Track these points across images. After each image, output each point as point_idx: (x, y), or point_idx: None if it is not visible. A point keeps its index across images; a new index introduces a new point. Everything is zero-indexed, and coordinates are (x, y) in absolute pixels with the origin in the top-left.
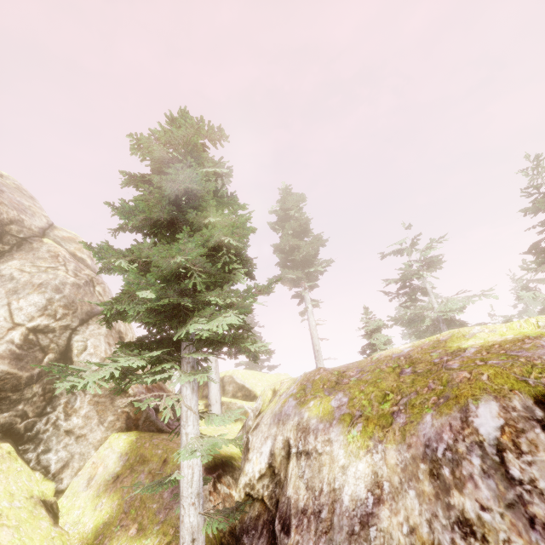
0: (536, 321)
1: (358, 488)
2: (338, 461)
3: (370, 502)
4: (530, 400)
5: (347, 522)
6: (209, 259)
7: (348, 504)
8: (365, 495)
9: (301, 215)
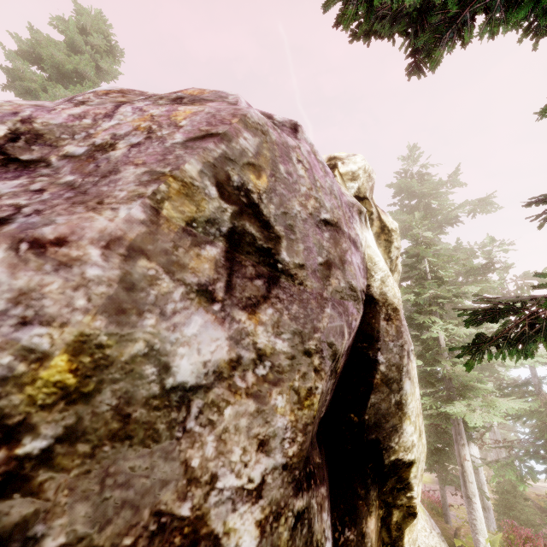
0: None
1: None
2: None
3: None
4: None
5: None
6: None
7: None
8: None
9: None
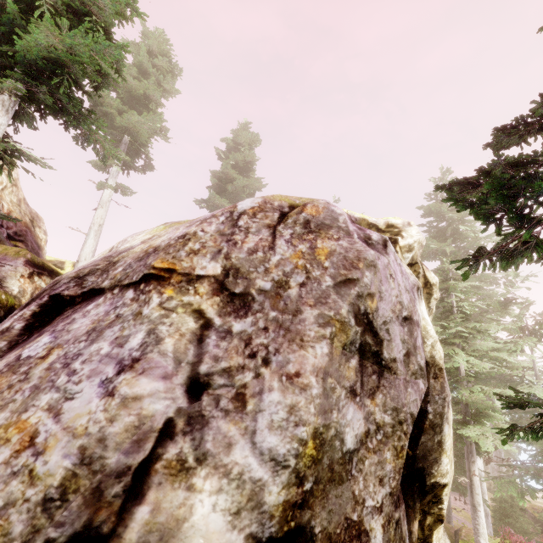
0: (347, 211)
1: (136, 243)
2: (136, 239)
3: (136, 245)
4: (287, 205)
5: (110, 254)
6: (75, 20)
7: (120, 249)
8: (137, 244)
9: (249, 154)
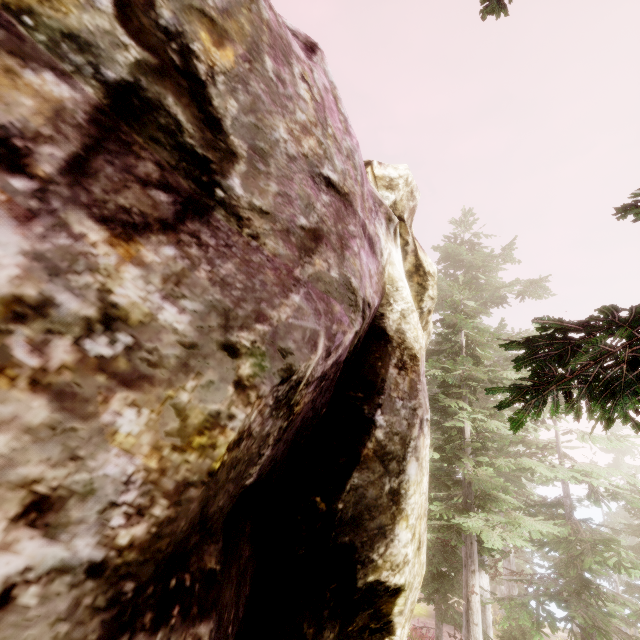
0: None
1: None
2: None
3: None
4: None
5: None
6: None
7: None
8: None
9: None
